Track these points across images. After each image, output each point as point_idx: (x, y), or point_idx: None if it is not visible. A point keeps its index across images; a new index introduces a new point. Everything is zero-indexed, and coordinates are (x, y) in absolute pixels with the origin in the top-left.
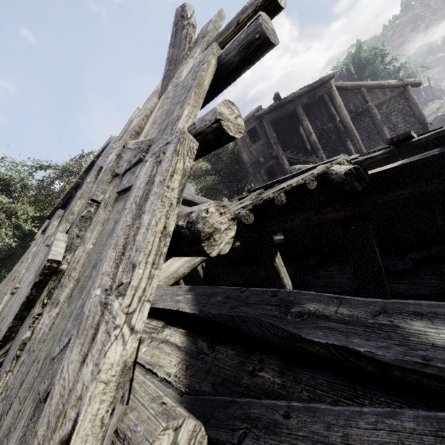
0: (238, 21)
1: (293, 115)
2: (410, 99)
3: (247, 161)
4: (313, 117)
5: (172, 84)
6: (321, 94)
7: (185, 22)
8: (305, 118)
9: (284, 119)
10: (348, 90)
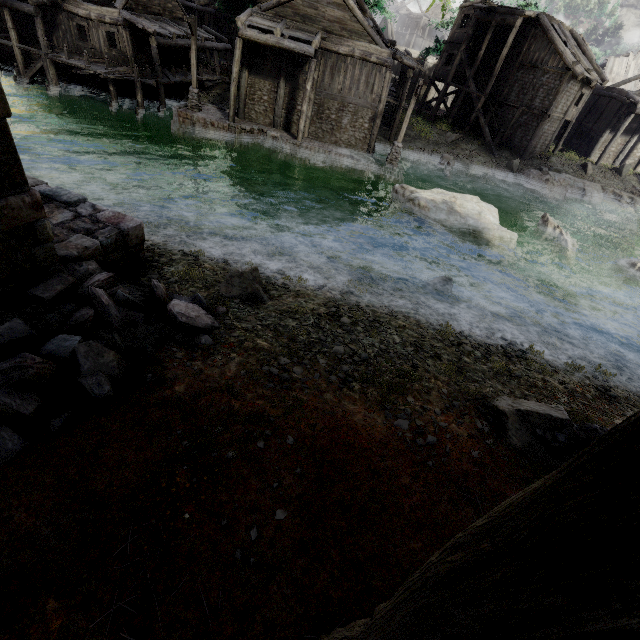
0: None
1: (507, 29)
2: (560, 84)
3: (448, 39)
4: (514, 42)
5: None
6: (508, 24)
7: None
8: (488, 35)
9: (503, 26)
10: (547, 38)
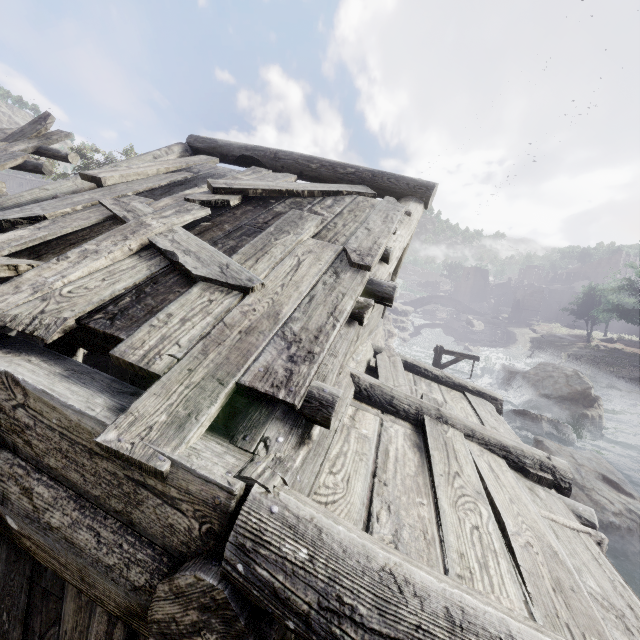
0: (55, 152)
1: None
2: None
3: None
4: None
5: (6, 146)
6: None
7: (44, 123)
8: None
9: None
10: None
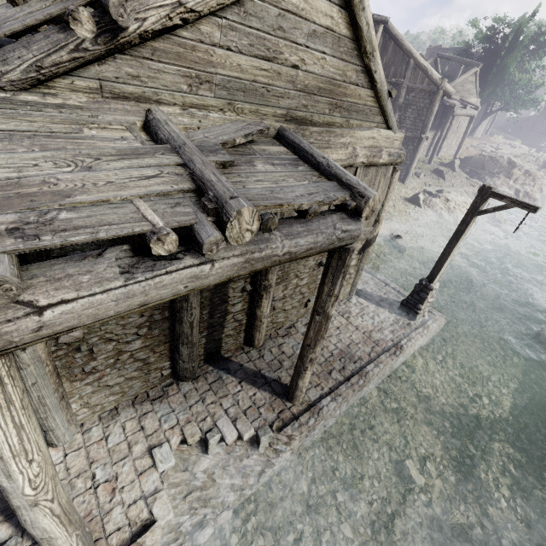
0: None
1: None
2: (433, 104)
3: None
4: None
5: None
6: None
7: None
8: None
9: None
10: (402, 50)
